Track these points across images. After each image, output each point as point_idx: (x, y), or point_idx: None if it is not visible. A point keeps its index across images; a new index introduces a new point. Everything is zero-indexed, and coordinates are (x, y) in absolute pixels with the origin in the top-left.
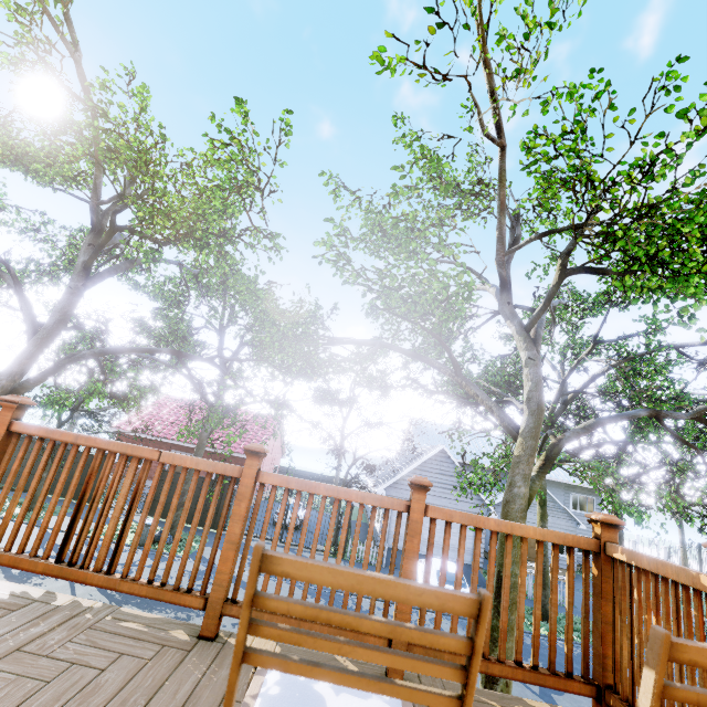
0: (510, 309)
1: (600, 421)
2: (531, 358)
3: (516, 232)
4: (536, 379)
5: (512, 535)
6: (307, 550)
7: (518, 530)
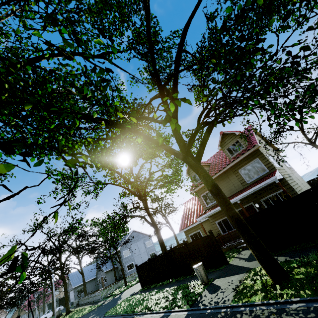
0: None
1: None
2: None
3: None
4: None
5: None
6: None
7: None
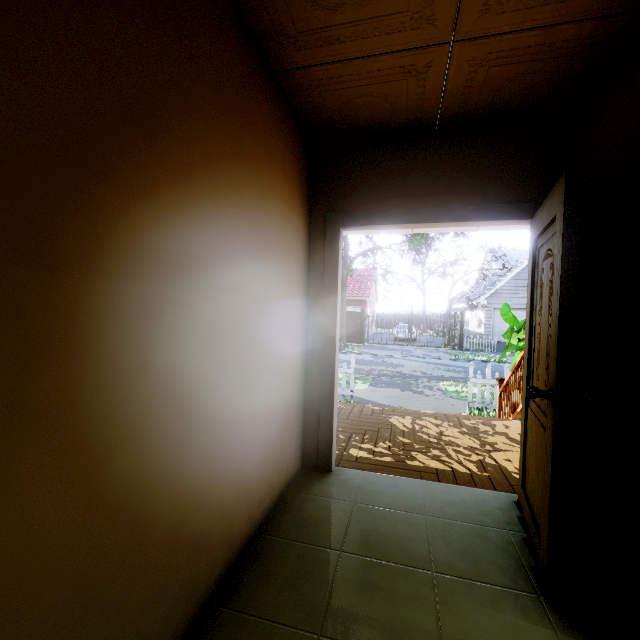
0: None
1: None
2: None
3: None
4: None
5: None
6: (432, 348)
7: None
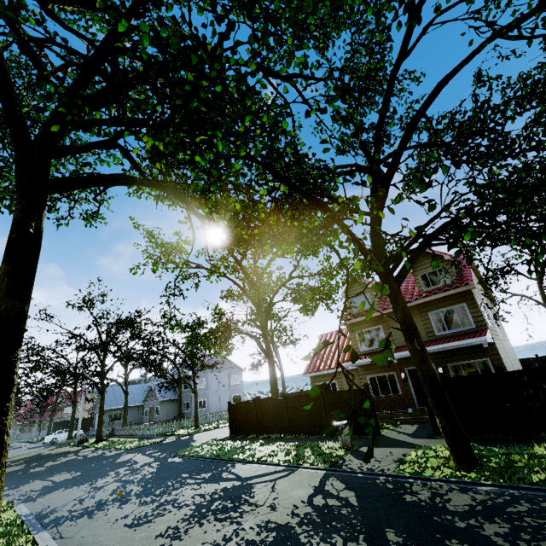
0: None
1: None
2: None
3: None
4: None
5: None
6: None
7: None
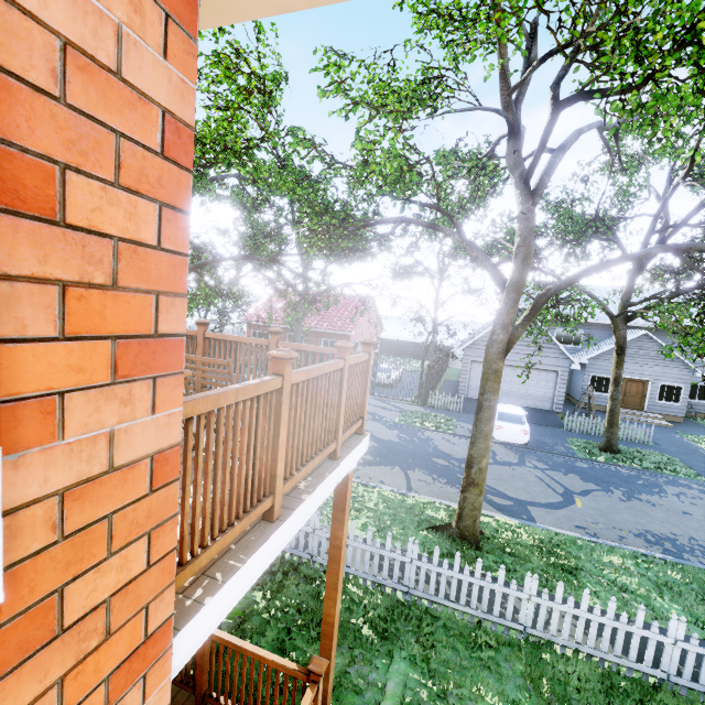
0: (514, 160)
1: (597, 266)
2: (523, 212)
3: (531, 55)
4: (524, 234)
5: (319, 353)
6: (395, 401)
7: (321, 350)
